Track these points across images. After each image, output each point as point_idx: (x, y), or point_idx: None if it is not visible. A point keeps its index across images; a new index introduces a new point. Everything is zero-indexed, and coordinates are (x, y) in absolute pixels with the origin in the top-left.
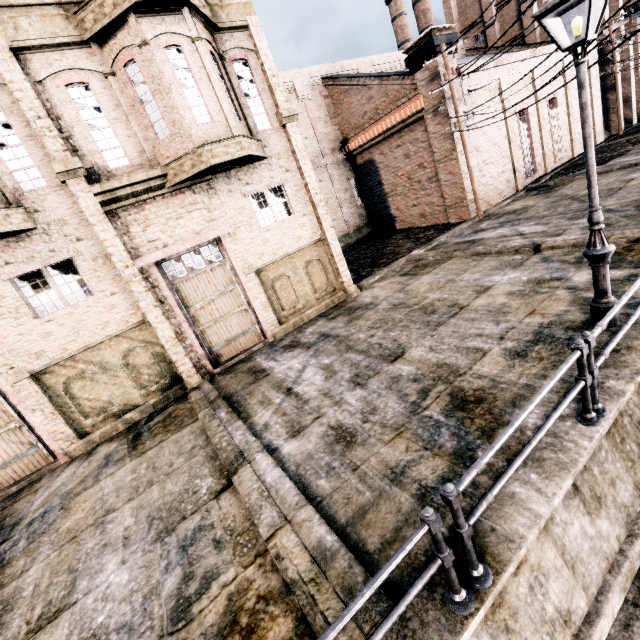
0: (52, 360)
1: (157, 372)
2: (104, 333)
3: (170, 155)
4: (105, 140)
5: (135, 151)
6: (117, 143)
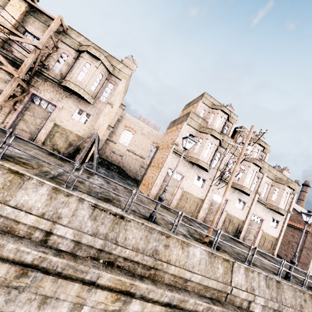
0: (230, 213)
1: (235, 230)
2: (238, 217)
3: (271, 202)
4: (263, 192)
5: (265, 197)
6: (264, 193)
